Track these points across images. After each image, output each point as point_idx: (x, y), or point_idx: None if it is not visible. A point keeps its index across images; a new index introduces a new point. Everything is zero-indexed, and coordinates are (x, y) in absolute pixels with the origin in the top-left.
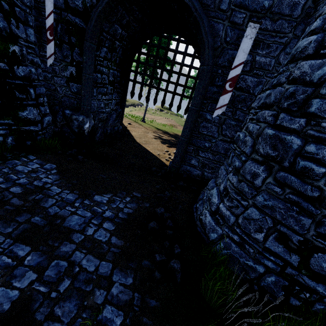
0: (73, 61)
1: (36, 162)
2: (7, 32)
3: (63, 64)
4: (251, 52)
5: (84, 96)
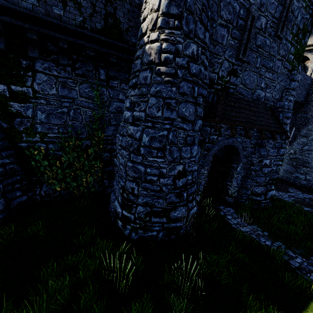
0: None
1: None
2: None
3: None
4: None
5: None
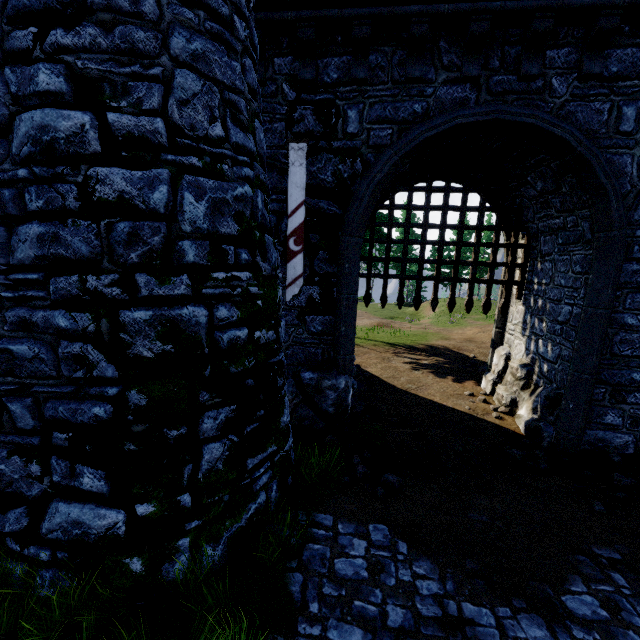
0: (313, 275)
1: (346, 531)
2: (275, 268)
3: None
4: None
5: (347, 336)
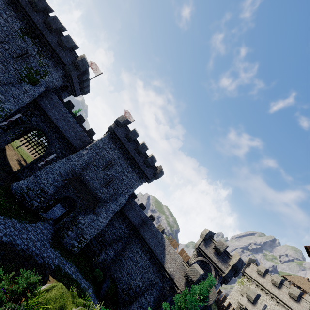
0: (8, 126)
1: None
2: None
3: (4, 124)
4: (57, 158)
5: (3, 136)
